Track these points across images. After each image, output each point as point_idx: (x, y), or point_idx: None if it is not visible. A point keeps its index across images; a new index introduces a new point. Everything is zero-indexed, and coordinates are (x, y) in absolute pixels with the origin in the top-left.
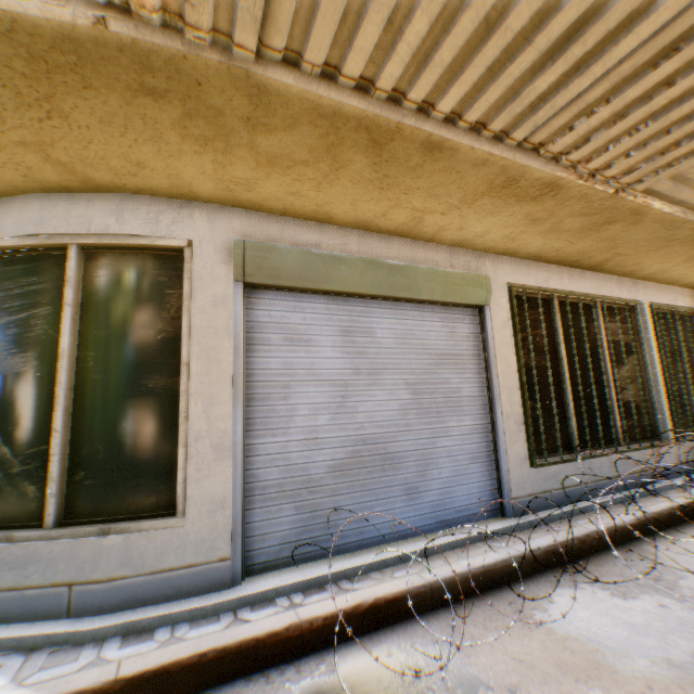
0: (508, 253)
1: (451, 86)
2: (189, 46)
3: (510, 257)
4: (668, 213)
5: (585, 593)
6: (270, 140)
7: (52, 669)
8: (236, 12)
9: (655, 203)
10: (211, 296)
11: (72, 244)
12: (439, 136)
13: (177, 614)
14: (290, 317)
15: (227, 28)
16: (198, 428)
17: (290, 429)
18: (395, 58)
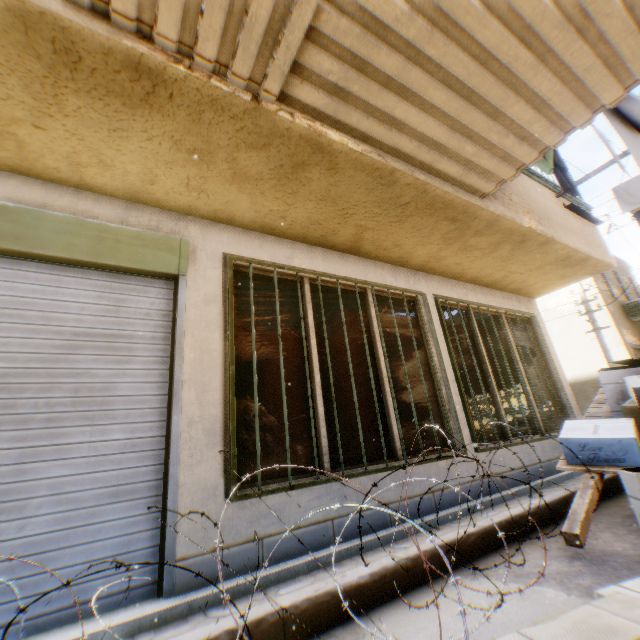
0: (223, 219)
1: None
2: None
3: (233, 226)
4: (360, 152)
5: None
6: None
7: None
8: None
9: (333, 133)
10: None
11: None
12: None
13: None
14: None
15: None
16: None
17: None
18: None
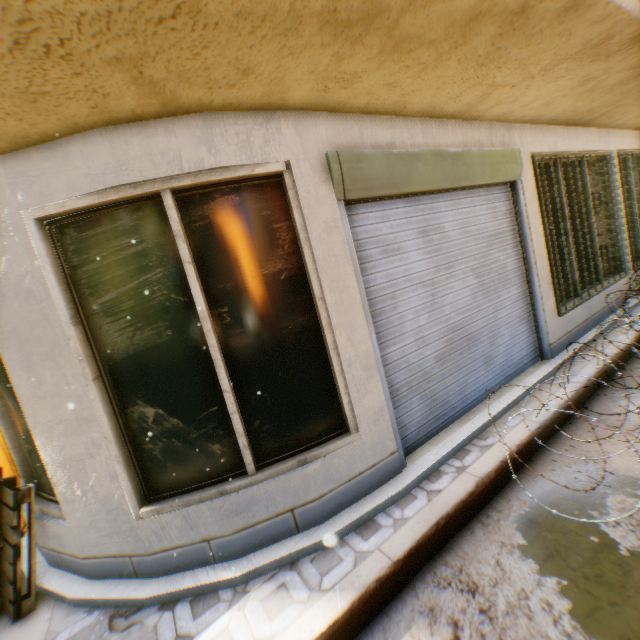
0: (530, 121)
1: None
2: None
3: (529, 125)
4: None
5: None
6: (417, 18)
7: (332, 572)
8: None
9: None
10: (323, 222)
11: (162, 190)
12: None
13: (384, 503)
14: (380, 228)
15: None
16: (348, 356)
17: (403, 335)
18: None
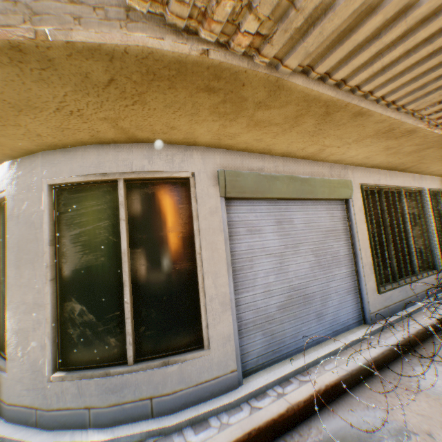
0: (360, 165)
1: (389, 82)
2: (251, 64)
3: (359, 167)
4: None
5: (431, 369)
6: (264, 113)
7: None
8: (297, 48)
9: None
10: (209, 208)
11: (119, 179)
12: (366, 108)
13: (217, 408)
14: (248, 216)
15: (282, 55)
16: (211, 293)
17: (255, 287)
18: (369, 69)
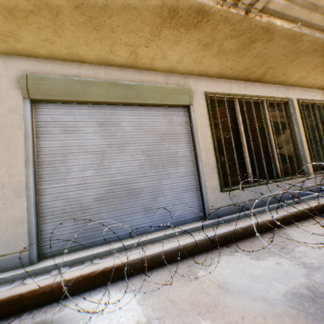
0: (202, 74)
1: None
2: None
3: (205, 77)
4: (288, 29)
5: (235, 258)
6: None
7: None
8: None
9: (277, 22)
10: (9, 107)
11: None
12: None
13: None
14: (65, 118)
15: None
16: (4, 181)
17: (68, 179)
18: None
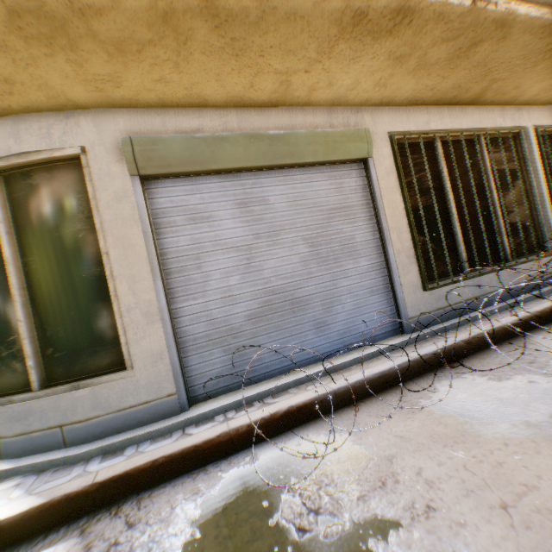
0: (385, 103)
1: None
2: None
3: (388, 107)
4: (537, 18)
5: (465, 382)
6: (105, 24)
7: (52, 482)
8: None
9: (521, 9)
10: (114, 193)
11: None
12: None
13: (140, 436)
14: (189, 199)
15: None
16: (128, 302)
17: (207, 292)
18: None
